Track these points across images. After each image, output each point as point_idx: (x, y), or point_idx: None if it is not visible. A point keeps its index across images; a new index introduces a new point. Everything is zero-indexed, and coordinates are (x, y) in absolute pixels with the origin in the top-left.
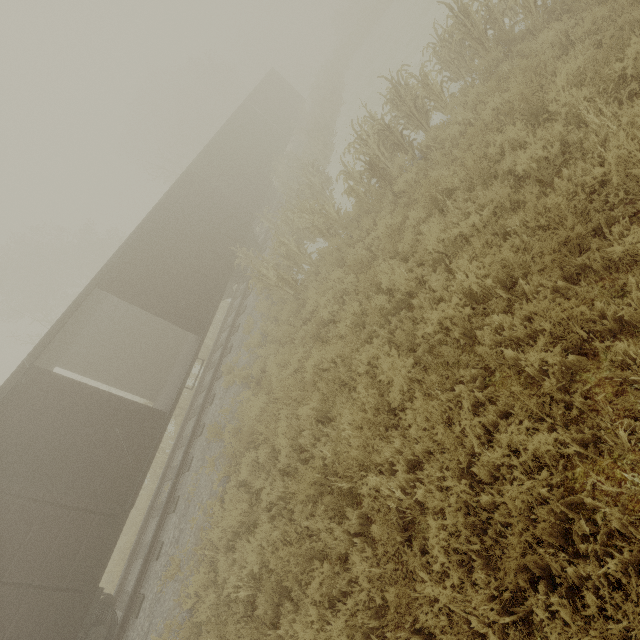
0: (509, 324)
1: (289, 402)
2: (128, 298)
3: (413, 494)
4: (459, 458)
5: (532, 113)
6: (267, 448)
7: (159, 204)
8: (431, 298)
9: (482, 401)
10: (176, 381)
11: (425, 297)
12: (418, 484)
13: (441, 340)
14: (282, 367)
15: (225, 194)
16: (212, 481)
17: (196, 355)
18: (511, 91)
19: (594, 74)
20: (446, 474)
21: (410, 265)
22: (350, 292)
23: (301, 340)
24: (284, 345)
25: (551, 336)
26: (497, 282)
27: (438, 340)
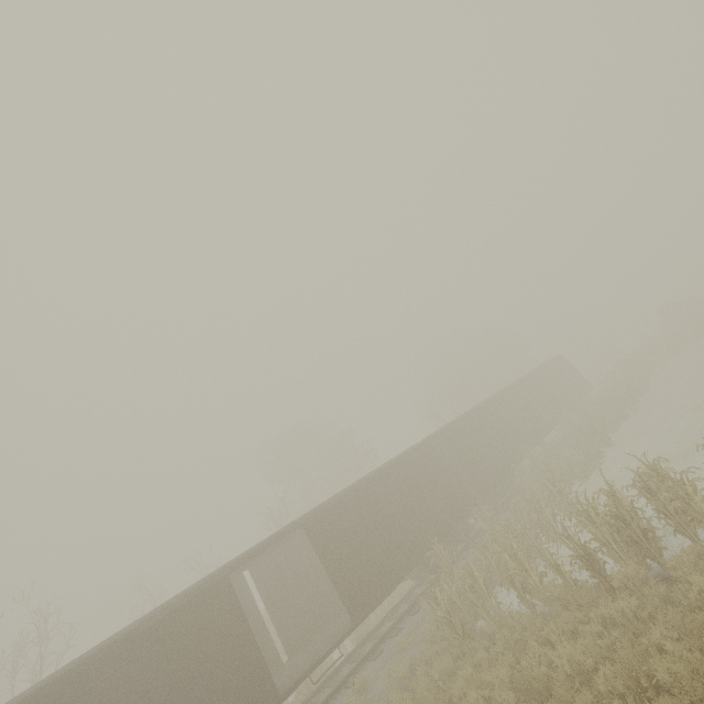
0: None
1: None
2: (317, 547)
3: None
4: None
5: None
6: None
7: (386, 467)
8: None
9: None
10: (310, 657)
11: None
12: None
13: None
14: None
15: (452, 472)
16: None
17: (338, 642)
18: None
19: None
20: None
21: None
22: None
23: None
24: None
25: None
26: None
27: None
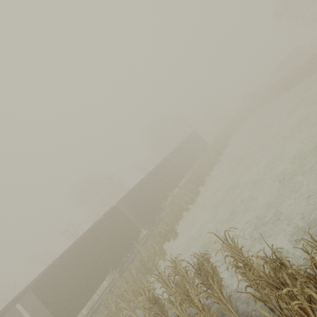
0: None
1: None
2: (41, 297)
3: None
4: None
5: None
6: None
7: (88, 231)
8: None
9: None
10: None
11: None
12: None
13: None
14: None
15: (129, 219)
16: None
17: None
18: None
19: None
20: None
21: None
22: None
23: None
24: None
25: None
26: None
27: None
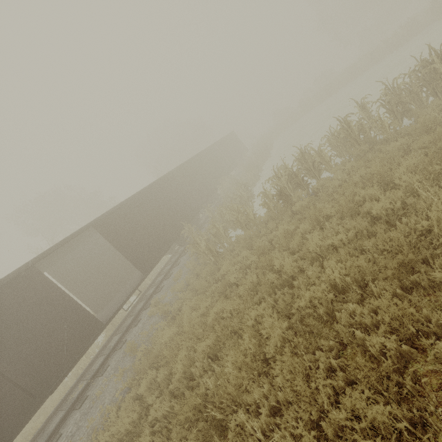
0: (360, 312)
1: (192, 336)
2: (108, 238)
3: (270, 438)
4: (312, 412)
5: (384, 182)
6: (166, 370)
7: (147, 187)
8: (307, 282)
9: (335, 368)
10: (117, 302)
11: (303, 281)
12: (276, 428)
13: (310, 314)
14: (193, 309)
15: (187, 190)
16: (116, 389)
17: (137, 287)
18: (372, 168)
19: (423, 169)
20: (299, 423)
21: (296, 257)
22: (252, 267)
23: (211, 293)
24: (198, 294)
25: (391, 328)
26: (354, 281)
27: (308, 314)
